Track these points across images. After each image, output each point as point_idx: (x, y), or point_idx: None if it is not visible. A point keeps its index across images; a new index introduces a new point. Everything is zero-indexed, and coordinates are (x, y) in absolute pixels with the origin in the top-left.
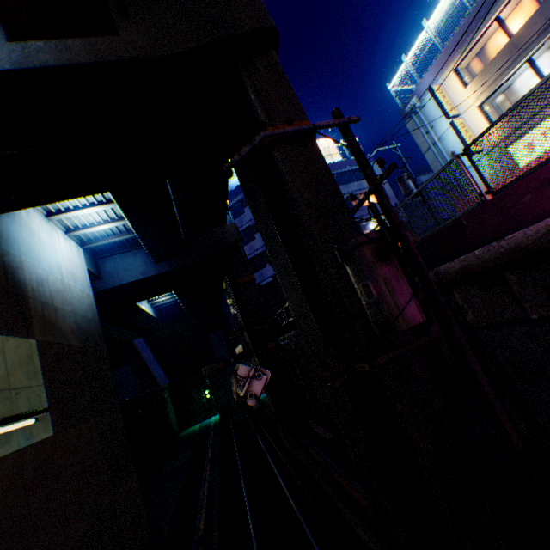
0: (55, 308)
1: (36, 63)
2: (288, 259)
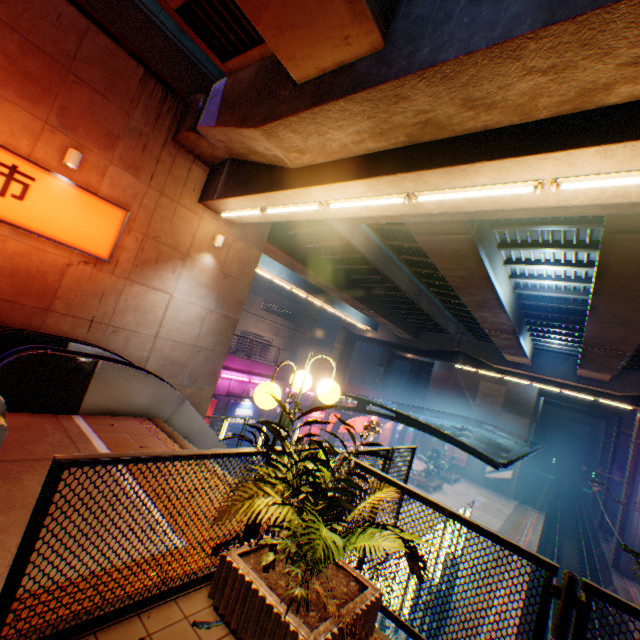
0: (537, 412)
1: (574, 397)
2: (609, 455)
